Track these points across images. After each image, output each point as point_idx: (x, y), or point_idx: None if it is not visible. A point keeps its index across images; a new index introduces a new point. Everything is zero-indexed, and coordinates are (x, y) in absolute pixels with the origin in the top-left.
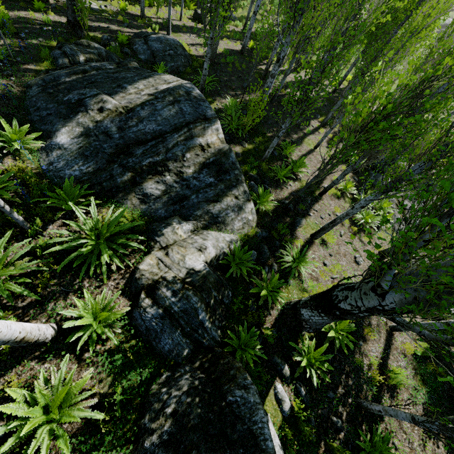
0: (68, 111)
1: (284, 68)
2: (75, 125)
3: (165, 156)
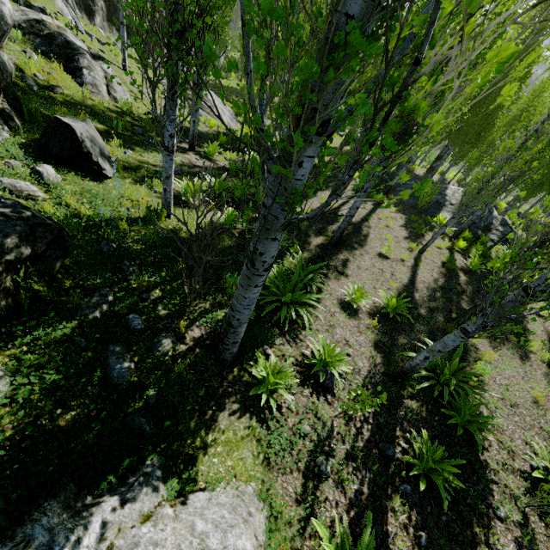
0: (436, 206)
1: (423, 172)
2: (447, 212)
3: (487, 222)
